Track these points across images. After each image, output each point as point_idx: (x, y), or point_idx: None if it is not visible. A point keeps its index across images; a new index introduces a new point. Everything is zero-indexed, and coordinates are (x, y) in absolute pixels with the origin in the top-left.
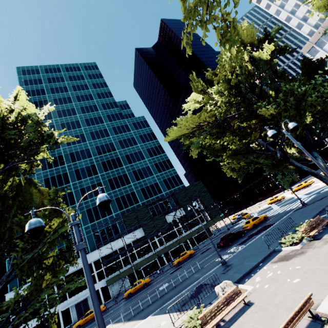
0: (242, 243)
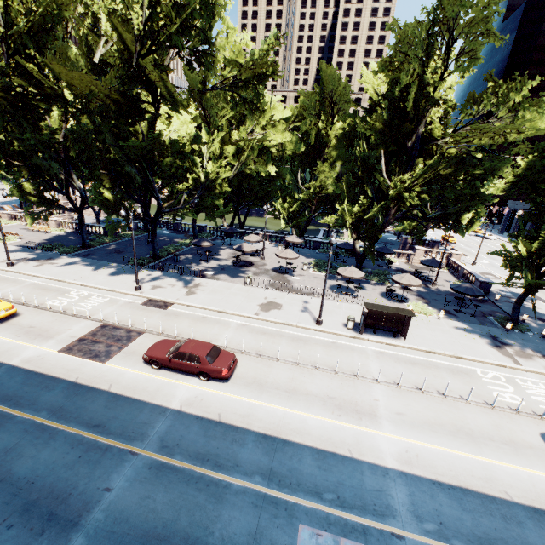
0: None
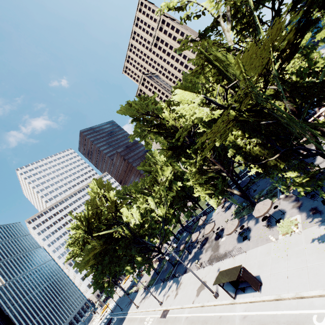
0: (111, 323)
